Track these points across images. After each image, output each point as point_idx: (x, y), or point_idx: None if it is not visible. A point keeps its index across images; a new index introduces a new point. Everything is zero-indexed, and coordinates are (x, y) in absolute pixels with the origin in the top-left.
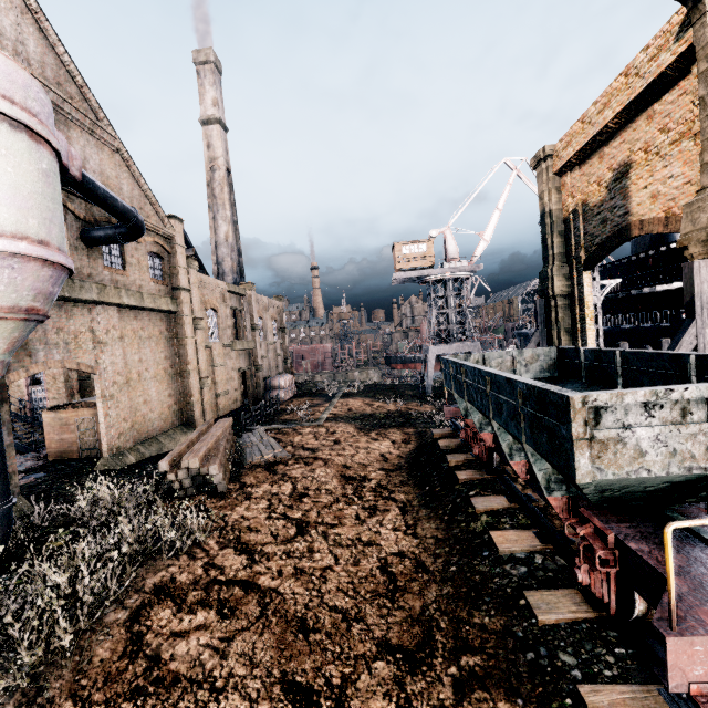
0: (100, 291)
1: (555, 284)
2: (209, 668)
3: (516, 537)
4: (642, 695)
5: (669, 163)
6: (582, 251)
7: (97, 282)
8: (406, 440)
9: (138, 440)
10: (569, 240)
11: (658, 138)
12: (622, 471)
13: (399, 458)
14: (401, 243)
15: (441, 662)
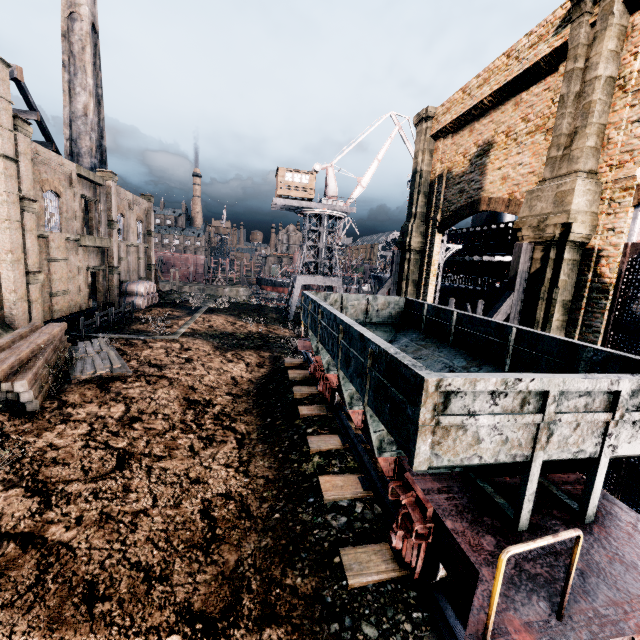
0: None
1: (413, 240)
2: None
3: (342, 482)
4: None
5: (522, 151)
6: (439, 214)
7: None
8: (260, 364)
9: None
10: (431, 202)
11: (519, 126)
12: (457, 458)
13: (250, 383)
14: (285, 169)
15: (244, 634)
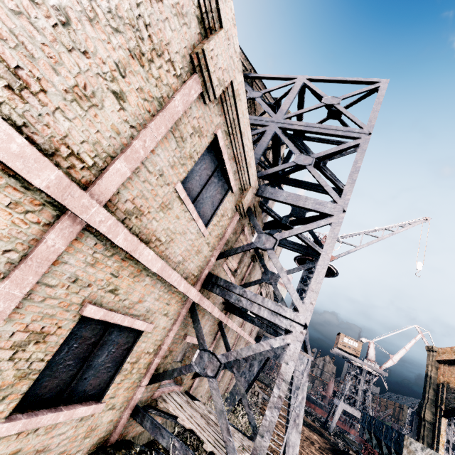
0: None
1: (426, 413)
2: None
3: None
4: None
5: None
6: (443, 405)
7: None
8: (325, 442)
9: None
10: (437, 395)
11: None
12: None
13: (325, 446)
14: (344, 335)
15: None
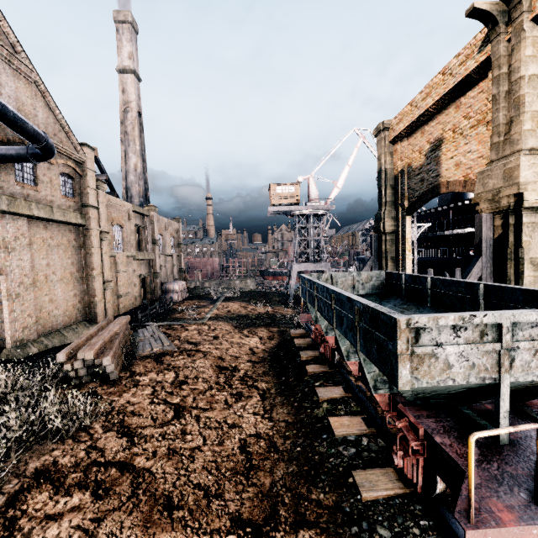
0: (10, 202)
1: (386, 224)
2: None
3: (348, 422)
4: None
5: (469, 141)
6: (406, 201)
7: (8, 194)
8: (271, 337)
9: (42, 333)
10: (397, 192)
11: (462, 123)
12: (433, 380)
13: (264, 352)
14: (275, 184)
15: (283, 535)
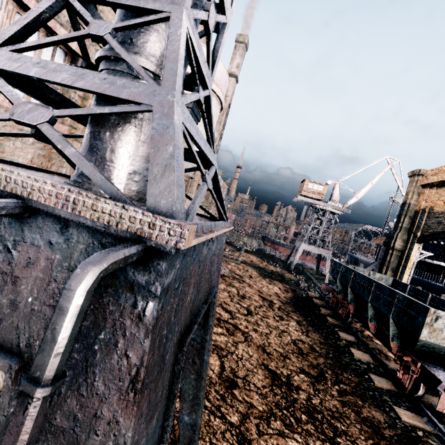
0: None
1: (396, 243)
2: (233, 350)
3: (361, 354)
4: (416, 416)
5: None
6: (419, 232)
7: None
8: (286, 290)
9: None
10: (414, 223)
11: None
12: (437, 341)
13: (286, 298)
14: (309, 181)
15: (330, 383)
